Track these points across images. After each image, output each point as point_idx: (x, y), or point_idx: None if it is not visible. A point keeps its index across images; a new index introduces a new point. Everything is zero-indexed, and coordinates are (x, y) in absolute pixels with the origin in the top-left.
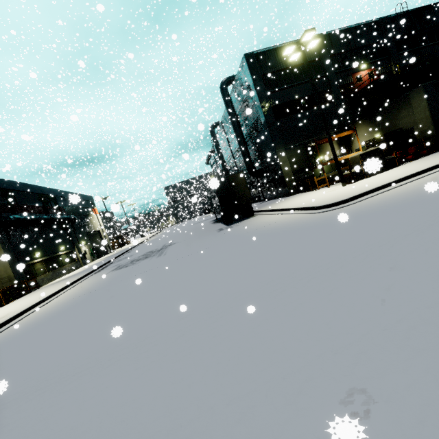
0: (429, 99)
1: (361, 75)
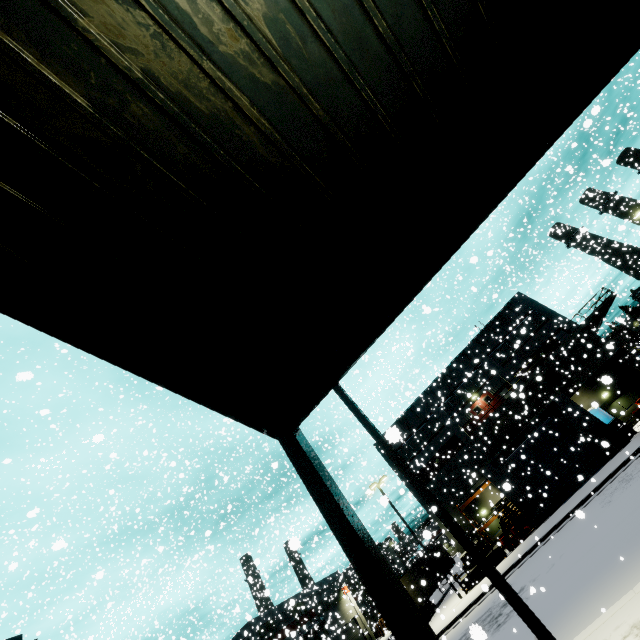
0: (494, 481)
1: (477, 405)
